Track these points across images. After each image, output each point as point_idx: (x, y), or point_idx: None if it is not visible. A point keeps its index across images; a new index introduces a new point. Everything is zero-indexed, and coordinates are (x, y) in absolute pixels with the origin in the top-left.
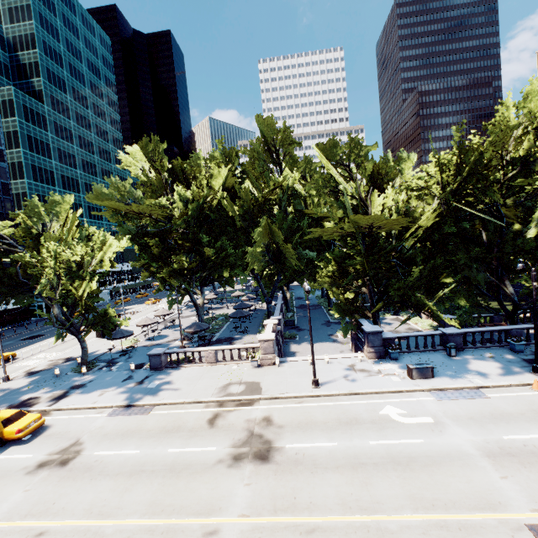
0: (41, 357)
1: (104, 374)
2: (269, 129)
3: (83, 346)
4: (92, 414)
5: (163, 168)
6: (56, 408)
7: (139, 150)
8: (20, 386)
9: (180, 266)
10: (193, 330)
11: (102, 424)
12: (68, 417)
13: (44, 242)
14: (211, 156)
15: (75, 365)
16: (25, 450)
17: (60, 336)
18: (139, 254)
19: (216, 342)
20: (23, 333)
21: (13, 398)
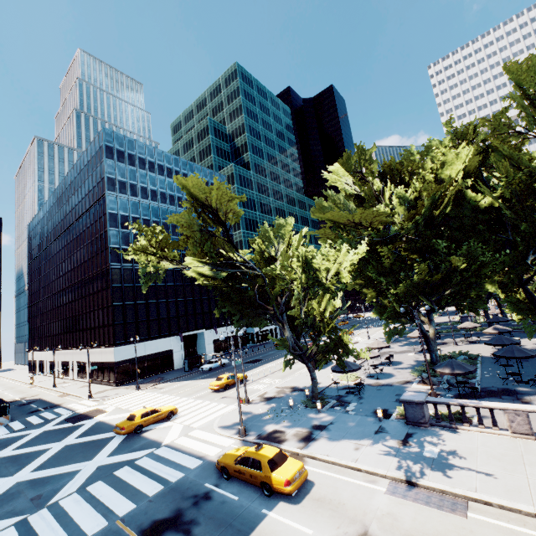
0: (266, 382)
1: (343, 416)
2: (533, 72)
3: (313, 377)
4: (359, 479)
5: (372, 175)
6: (309, 454)
7: (340, 167)
8: (260, 412)
9: (421, 280)
10: (453, 371)
11: (387, 507)
12: (329, 474)
13: (294, 250)
14: (428, 147)
15: (302, 397)
16: (299, 517)
17: (287, 362)
18: (355, 272)
19: (485, 394)
20: (244, 357)
21: (258, 425)
